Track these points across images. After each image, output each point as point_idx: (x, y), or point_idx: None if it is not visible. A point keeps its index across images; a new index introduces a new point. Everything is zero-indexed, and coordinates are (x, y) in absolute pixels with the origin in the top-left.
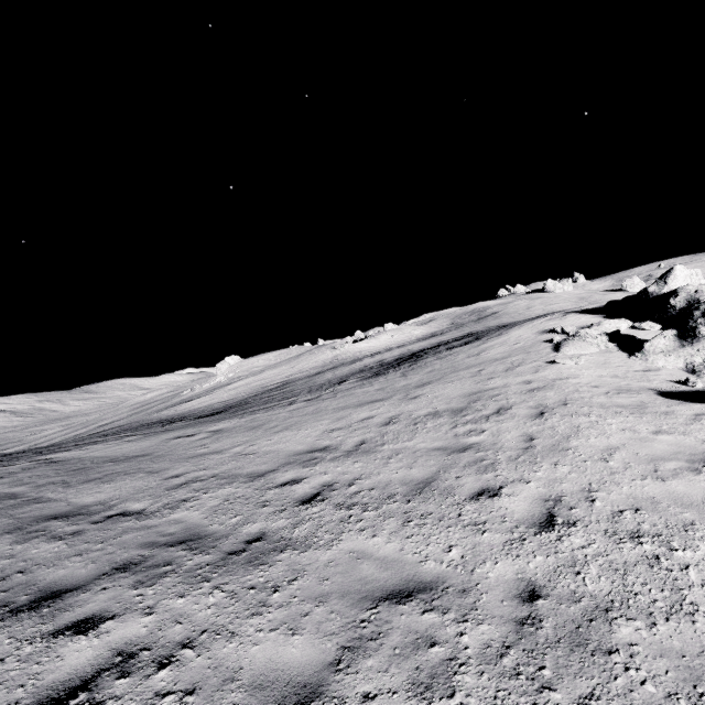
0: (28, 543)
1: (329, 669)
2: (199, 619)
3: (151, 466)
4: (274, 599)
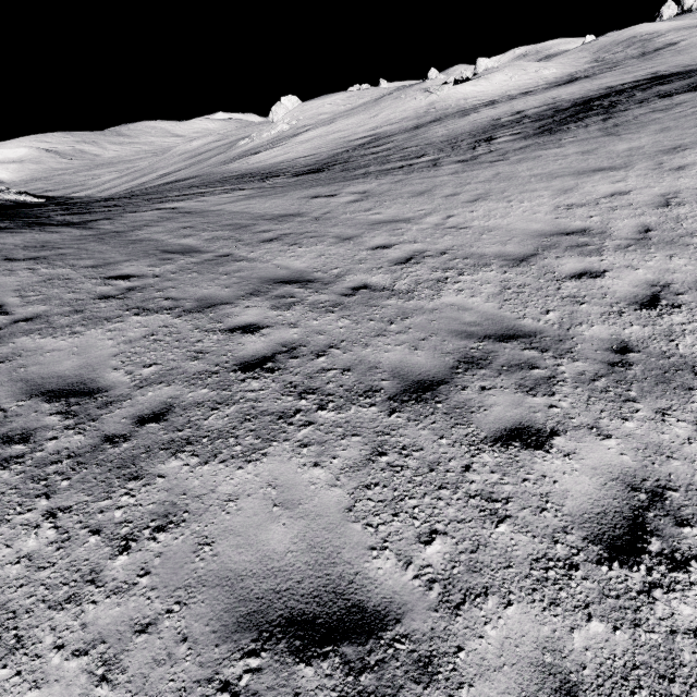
0: (292, 311)
1: None
2: None
3: (329, 230)
4: None
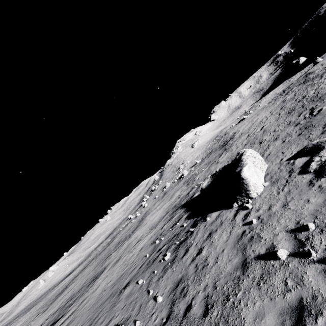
0: None
1: None
2: None
3: None
4: None
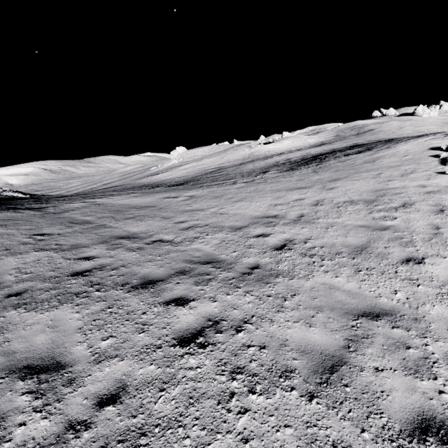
0: (116, 250)
1: (344, 350)
2: (246, 309)
3: (161, 214)
4: (287, 305)
